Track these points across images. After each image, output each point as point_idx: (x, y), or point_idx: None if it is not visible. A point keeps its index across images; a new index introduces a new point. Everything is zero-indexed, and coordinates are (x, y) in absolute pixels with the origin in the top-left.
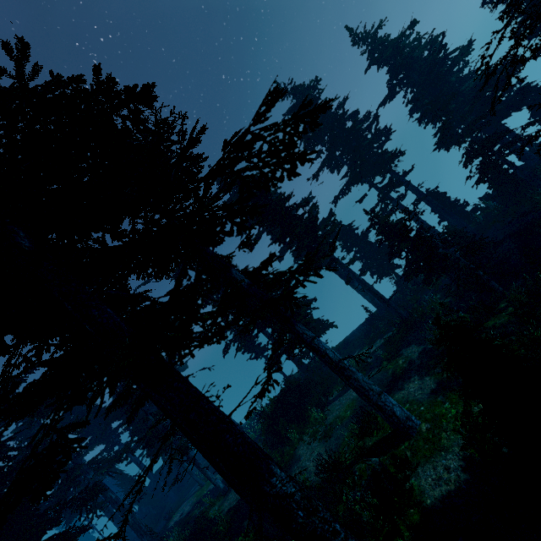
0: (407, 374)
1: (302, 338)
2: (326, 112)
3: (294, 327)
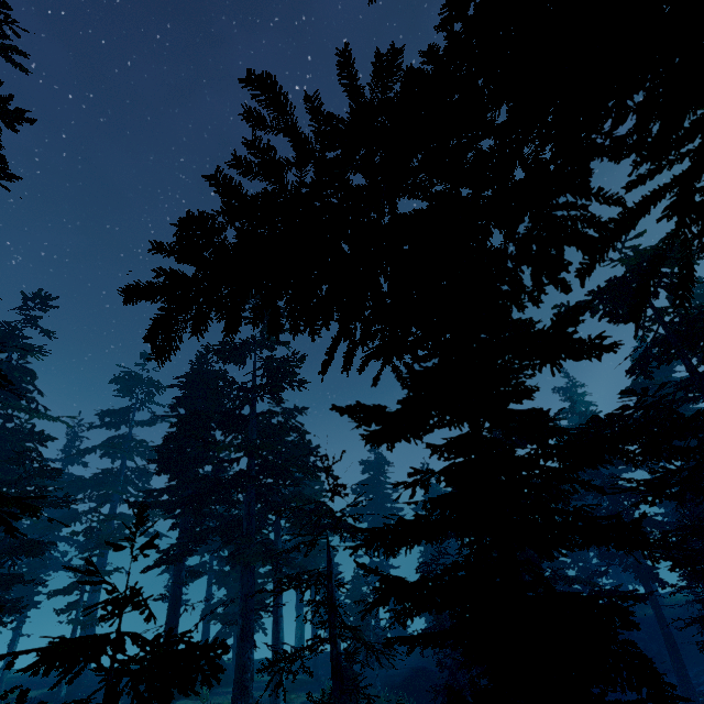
0: (293, 703)
1: (277, 610)
2: (383, 485)
3: (279, 599)
